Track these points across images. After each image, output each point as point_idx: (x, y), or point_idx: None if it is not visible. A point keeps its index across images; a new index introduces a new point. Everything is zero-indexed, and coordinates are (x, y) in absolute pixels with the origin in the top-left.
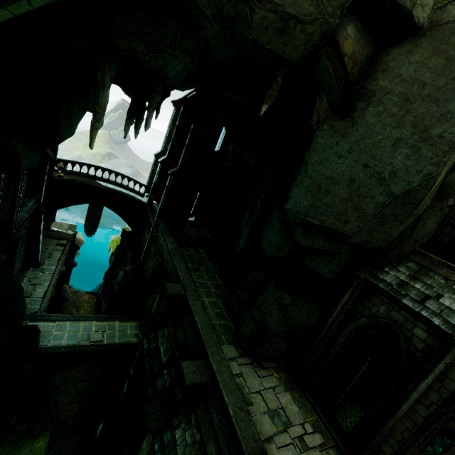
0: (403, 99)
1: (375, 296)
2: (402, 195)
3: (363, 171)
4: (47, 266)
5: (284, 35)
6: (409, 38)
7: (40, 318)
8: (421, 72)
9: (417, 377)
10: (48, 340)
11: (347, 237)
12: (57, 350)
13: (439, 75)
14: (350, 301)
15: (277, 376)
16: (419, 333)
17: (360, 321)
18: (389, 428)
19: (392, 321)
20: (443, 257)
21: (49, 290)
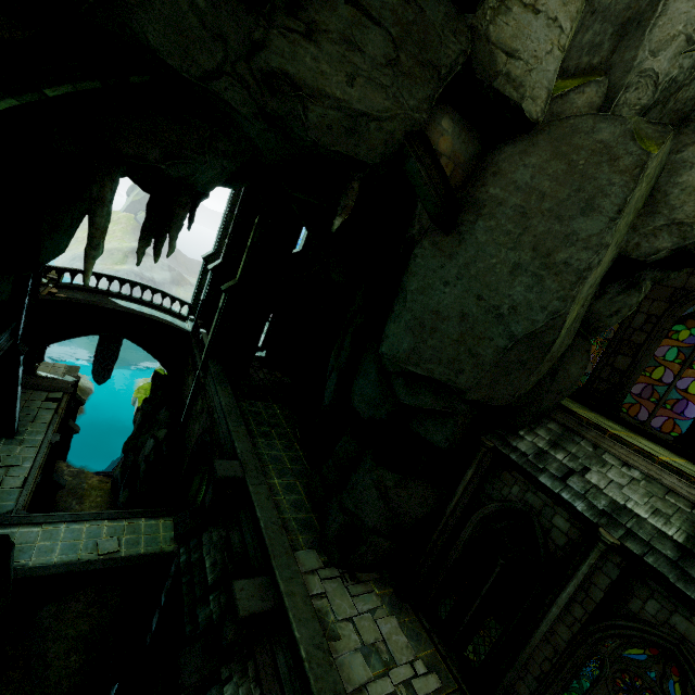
0: (519, 214)
1: (507, 472)
2: (526, 338)
3: (477, 305)
4: (29, 435)
5: (354, 134)
6: (523, 133)
7: (16, 521)
8: (539, 180)
9: (557, 585)
10: (29, 556)
11: (462, 392)
12: (44, 572)
13: (561, 185)
14: (475, 480)
15: (379, 592)
16: (560, 522)
17: (489, 508)
18: (524, 659)
19: (527, 507)
20: (601, 411)
21: (32, 475)
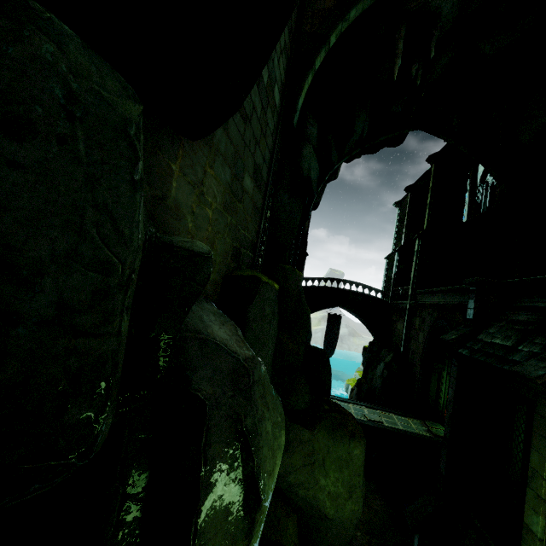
0: None
1: None
2: None
3: None
4: None
5: None
6: None
7: None
8: None
9: None
10: None
11: None
12: None
13: None
14: None
15: None
16: None
17: None
18: None
19: None
20: None
21: None
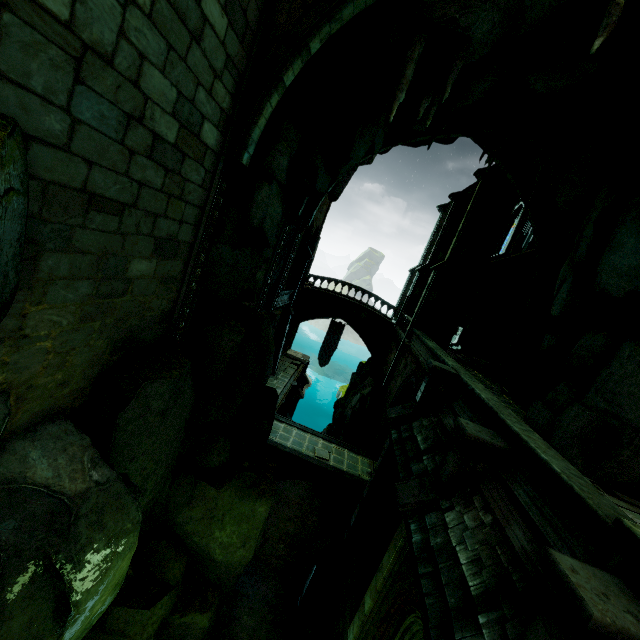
0: None
1: None
2: None
3: None
4: (281, 376)
5: None
6: None
7: None
8: None
9: None
10: (275, 435)
11: None
12: (282, 448)
13: None
14: None
15: None
16: None
17: None
18: None
19: None
20: None
21: (281, 395)
